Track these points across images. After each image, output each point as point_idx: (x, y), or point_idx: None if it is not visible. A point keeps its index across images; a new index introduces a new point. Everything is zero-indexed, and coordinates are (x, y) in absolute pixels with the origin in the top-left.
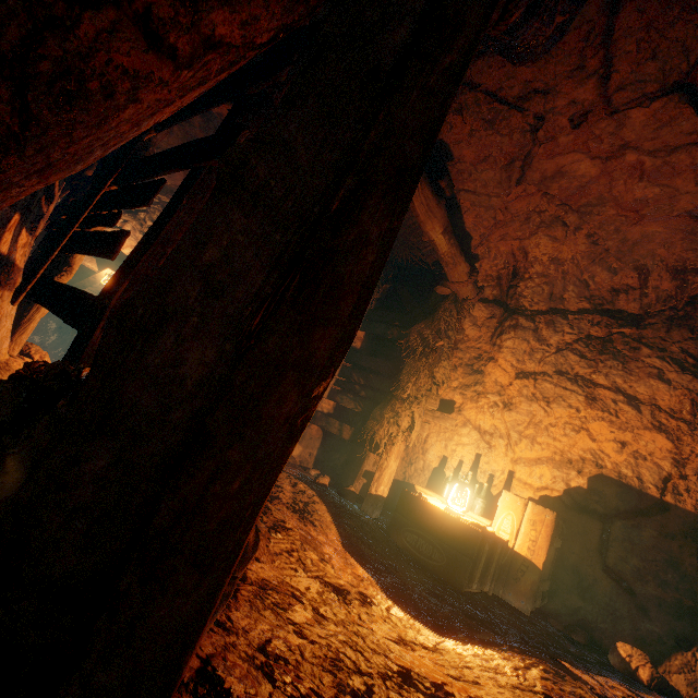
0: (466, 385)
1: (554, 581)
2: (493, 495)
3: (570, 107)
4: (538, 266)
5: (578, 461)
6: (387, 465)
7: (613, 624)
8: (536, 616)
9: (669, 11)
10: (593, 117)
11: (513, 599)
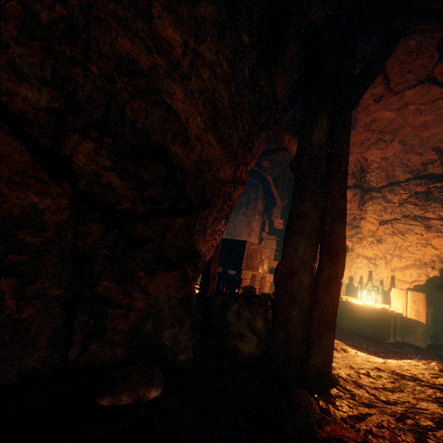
0: (351, 235)
1: (435, 329)
2: (385, 291)
3: (372, 96)
4: (375, 164)
5: (430, 262)
6: None
7: None
8: (429, 348)
9: (410, 57)
10: (385, 97)
11: (414, 342)
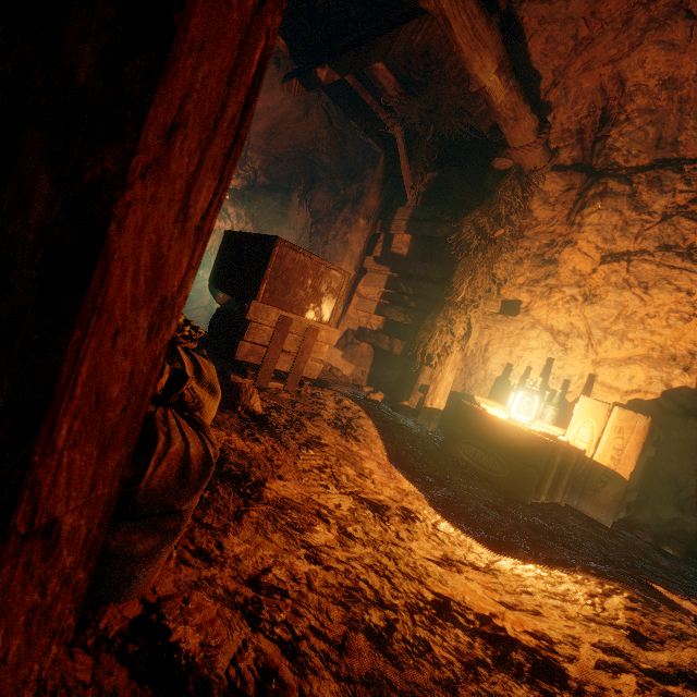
0: (534, 280)
1: (643, 491)
2: (568, 402)
3: None
4: (640, 98)
5: (685, 357)
6: (442, 377)
7: None
8: (618, 527)
9: None
10: None
11: (590, 510)
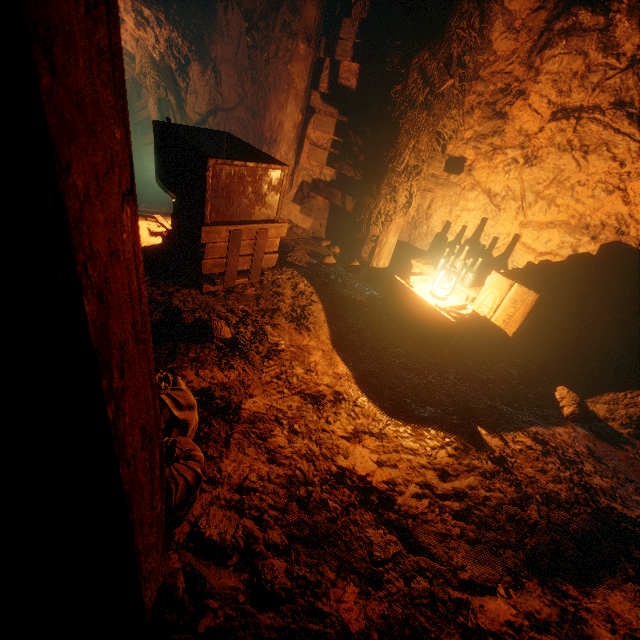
0: (482, 135)
1: (529, 332)
2: (493, 257)
3: None
4: None
5: (596, 227)
6: (386, 241)
7: (567, 367)
8: (501, 360)
9: None
10: None
11: (481, 353)
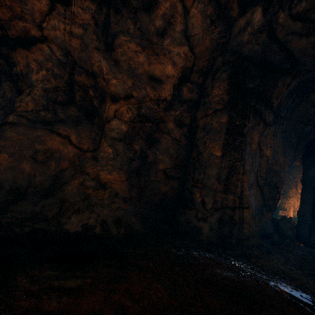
0: None
1: None
2: None
3: None
4: None
5: None
6: (290, 213)
7: None
8: None
9: None
10: None
11: None
